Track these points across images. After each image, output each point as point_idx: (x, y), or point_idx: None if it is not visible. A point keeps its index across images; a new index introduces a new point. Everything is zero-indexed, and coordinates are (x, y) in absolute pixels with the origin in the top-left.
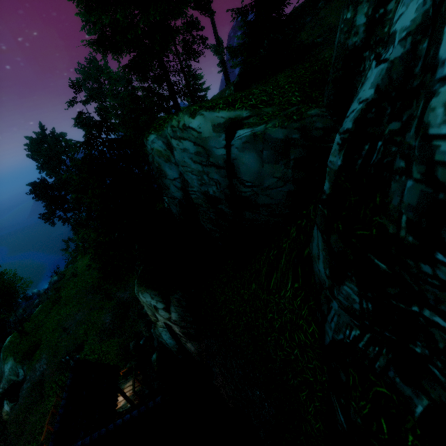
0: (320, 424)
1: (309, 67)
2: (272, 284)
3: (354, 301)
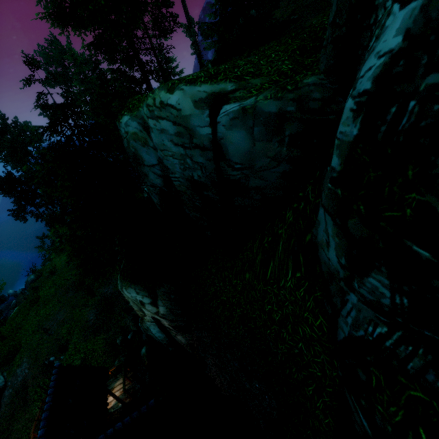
0: (330, 419)
1: (296, 36)
2: (269, 274)
3: (382, 295)
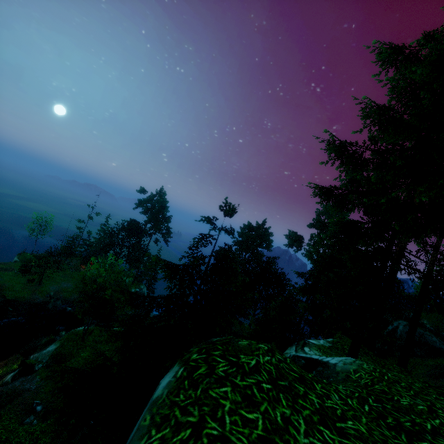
0: None
1: None
2: None
3: None
